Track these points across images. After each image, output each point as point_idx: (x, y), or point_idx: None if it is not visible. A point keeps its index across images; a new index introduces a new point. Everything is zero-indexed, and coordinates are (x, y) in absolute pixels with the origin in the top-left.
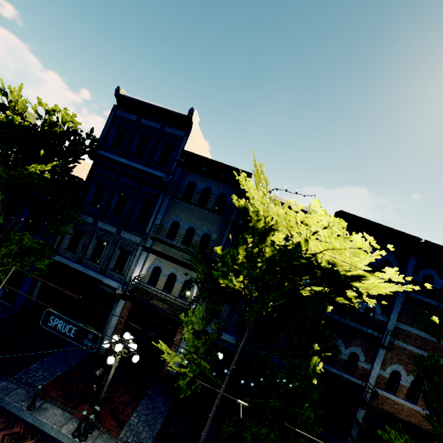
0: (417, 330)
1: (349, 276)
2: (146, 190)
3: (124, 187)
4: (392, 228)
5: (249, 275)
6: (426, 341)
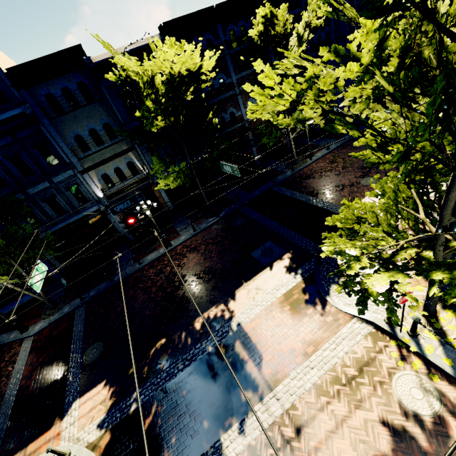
0: (246, 72)
1: (197, 70)
2: (22, 135)
3: (2, 151)
4: (195, 12)
5: (162, 112)
6: (252, 74)
